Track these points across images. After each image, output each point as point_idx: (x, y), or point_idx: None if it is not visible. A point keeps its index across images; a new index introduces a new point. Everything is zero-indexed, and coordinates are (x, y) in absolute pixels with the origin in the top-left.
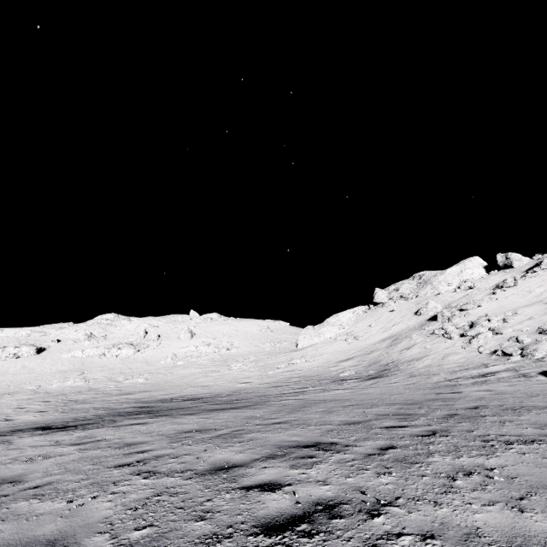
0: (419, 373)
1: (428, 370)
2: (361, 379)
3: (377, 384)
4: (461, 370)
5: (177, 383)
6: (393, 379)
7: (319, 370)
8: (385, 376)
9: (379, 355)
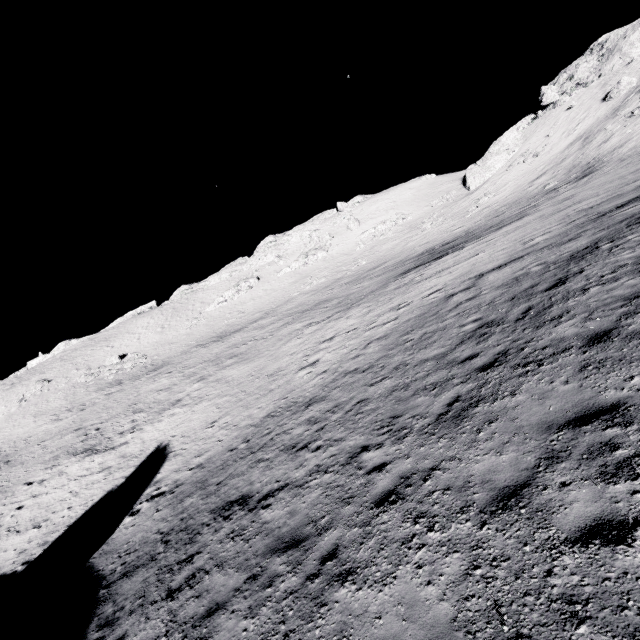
0: (628, 157)
1: (636, 151)
2: (572, 182)
3: (593, 178)
4: None
5: (394, 253)
6: (605, 169)
7: (516, 196)
8: (595, 171)
9: (575, 160)
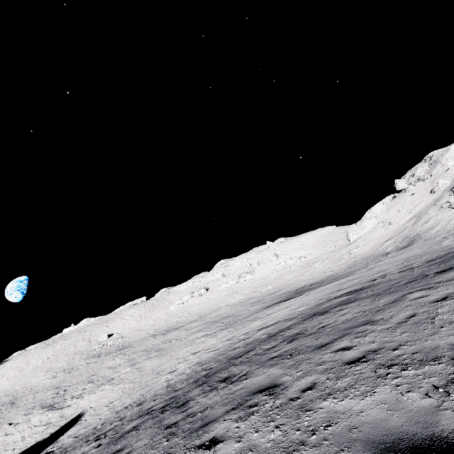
0: (430, 238)
1: (436, 234)
2: (398, 250)
3: (406, 250)
4: (453, 229)
5: (290, 283)
6: (415, 245)
7: (371, 252)
8: (411, 245)
9: (408, 232)
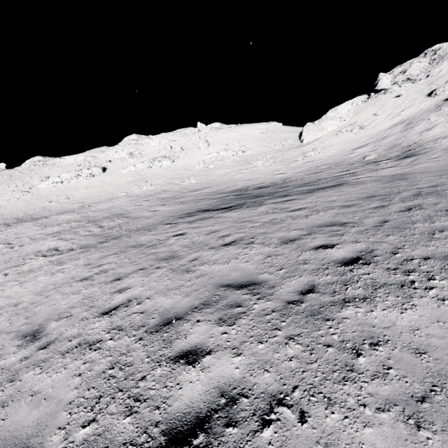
0: None
1: None
2: (394, 159)
3: (418, 160)
4: None
5: (222, 180)
6: (431, 155)
7: (338, 158)
8: (418, 154)
9: (396, 140)
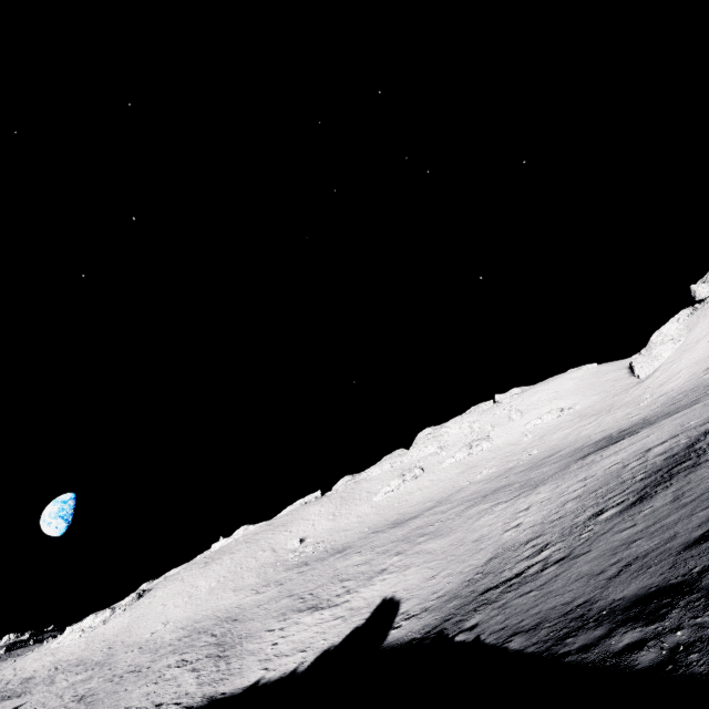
0: None
1: None
2: None
3: None
4: None
5: (568, 442)
6: None
7: (692, 383)
8: None
9: None
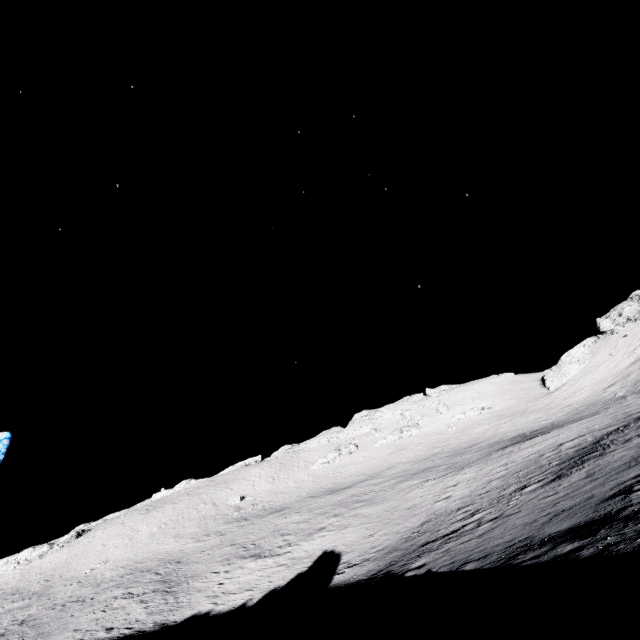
0: None
1: None
2: (637, 393)
3: None
4: None
5: (486, 436)
6: None
7: (593, 399)
8: None
9: (638, 376)
